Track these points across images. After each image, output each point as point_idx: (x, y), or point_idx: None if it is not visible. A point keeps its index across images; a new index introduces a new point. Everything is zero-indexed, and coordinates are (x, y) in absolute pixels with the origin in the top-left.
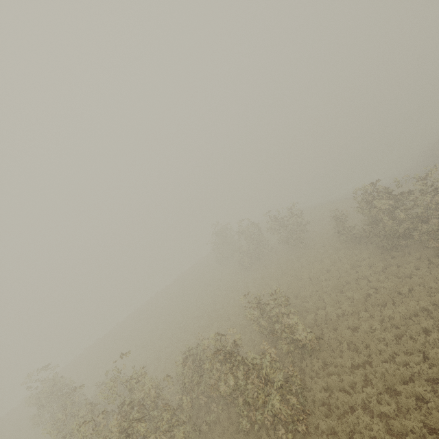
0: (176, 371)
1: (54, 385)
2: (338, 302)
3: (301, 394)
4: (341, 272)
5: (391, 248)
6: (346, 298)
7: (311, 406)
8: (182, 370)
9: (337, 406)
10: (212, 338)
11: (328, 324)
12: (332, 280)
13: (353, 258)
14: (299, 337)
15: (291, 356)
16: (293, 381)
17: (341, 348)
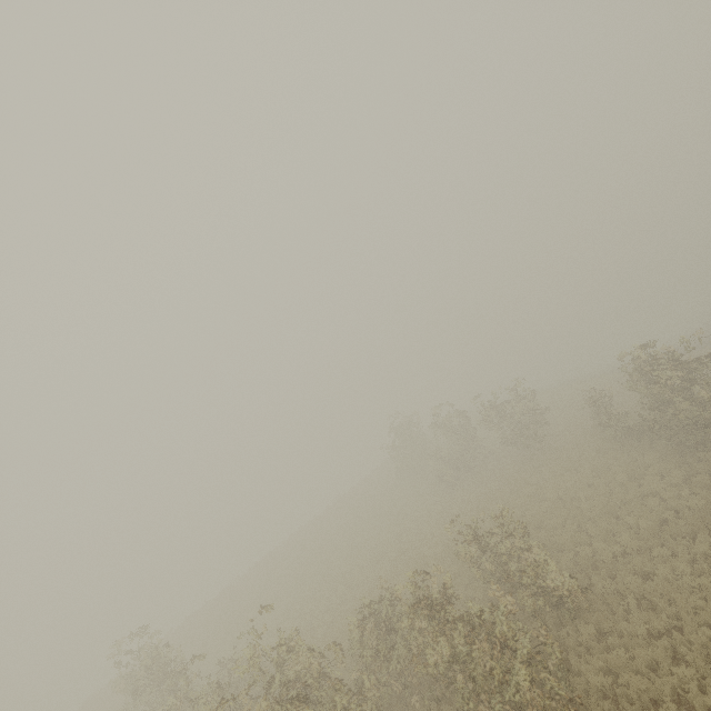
0: (353, 634)
1: (157, 658)
2: (613, 534)
3: (564, 680)
4: (612, 487)
5: (694, 446)
6: (626, 527)
7: (583, 699)
8: (362, 631)
9: (629, 701)
10: (411, 575)
11: (600, 570)
12: (598, 499)
13: (631, 465)
14: (551, 583)
15: (541, 620)
16: (548, 651)
17: (625, 607)
